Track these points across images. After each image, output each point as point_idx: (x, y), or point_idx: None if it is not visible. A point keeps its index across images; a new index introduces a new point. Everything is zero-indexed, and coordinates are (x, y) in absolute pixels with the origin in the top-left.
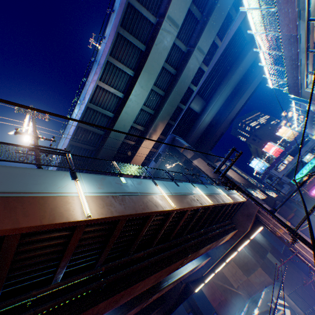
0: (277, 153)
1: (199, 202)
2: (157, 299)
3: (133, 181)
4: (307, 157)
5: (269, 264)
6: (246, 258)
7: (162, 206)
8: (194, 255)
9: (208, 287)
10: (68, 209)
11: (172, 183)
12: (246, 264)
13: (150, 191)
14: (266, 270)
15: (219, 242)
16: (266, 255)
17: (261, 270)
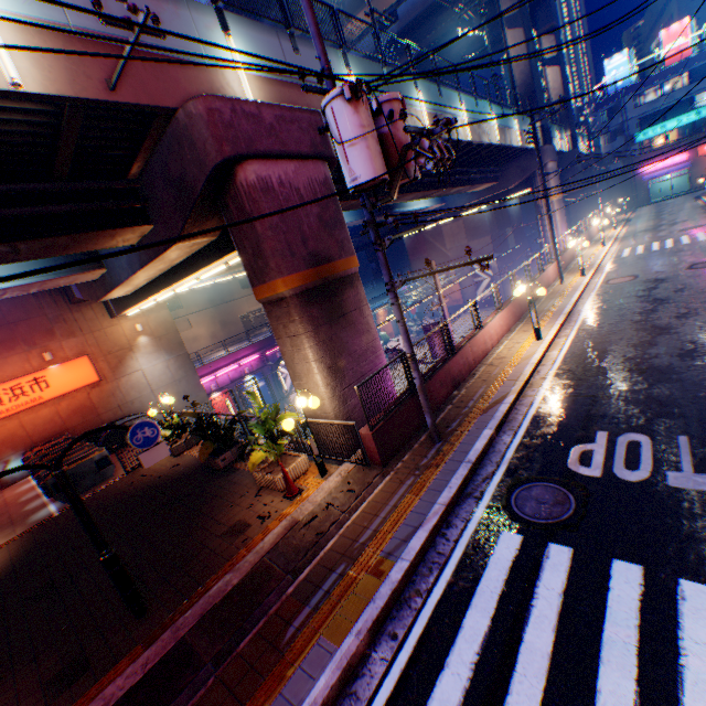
0: (674, 59)
1: (488, 139)
2: (355, 232)
3: (446, 95)
4: (705, 98)
5: (502, 239)
6: (481, 223)
7: (461, 136)
8: (446, 192)
9: (413, 242)
10: (419, 125)
11: (473, 103)
12: (477, 230)
13: (456, 113)
14: (494, 243)
15: (469, 191)
16: (505, 230)
17: (488, 241)
